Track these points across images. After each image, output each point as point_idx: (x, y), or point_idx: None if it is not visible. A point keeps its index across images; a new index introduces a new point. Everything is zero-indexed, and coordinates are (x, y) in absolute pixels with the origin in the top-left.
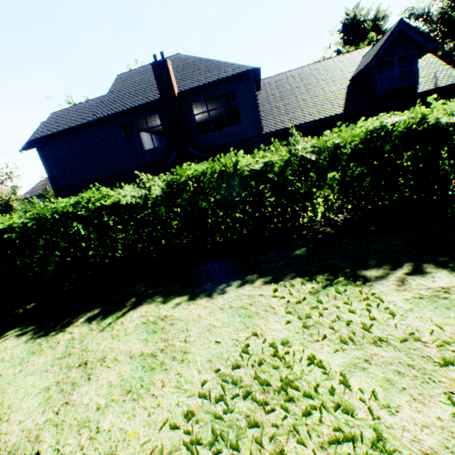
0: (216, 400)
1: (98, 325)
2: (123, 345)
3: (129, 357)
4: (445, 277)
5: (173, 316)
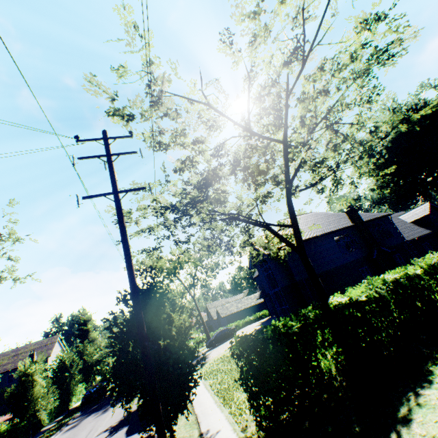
0: None
1: None
2: None
3: None
4: None
5: None
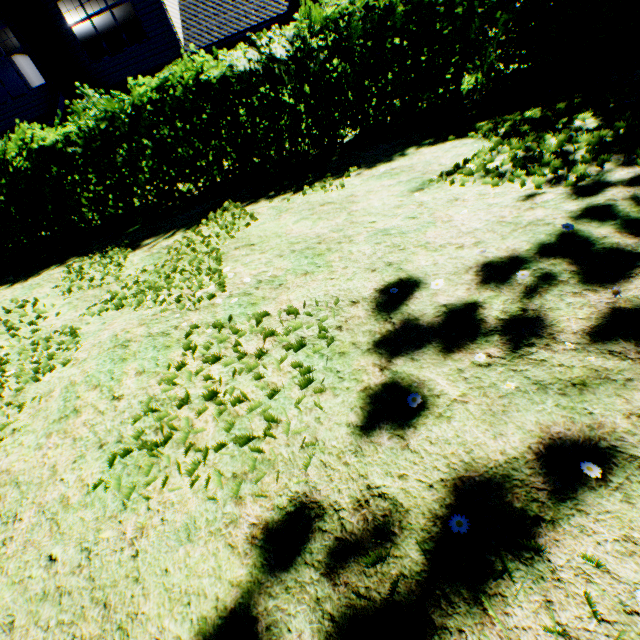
0: None
1: None
2: None
3: None
4: (177, 237)
5: None
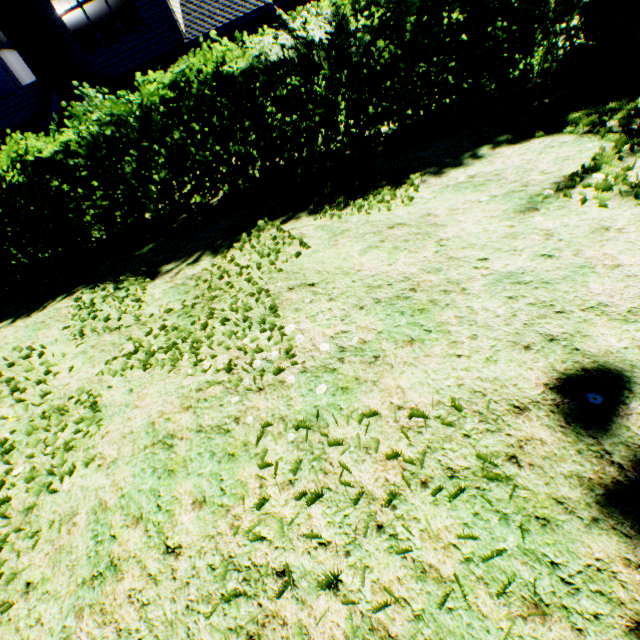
0: None
1: None
2: None
3: None
4: (204, 264)
5: None
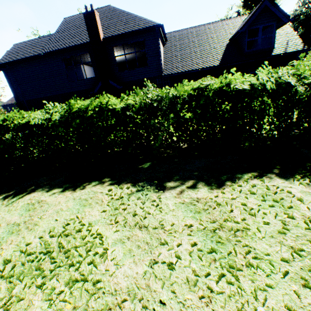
0: (28, 254)
1: (7, 202)
2: (9, 216)
3: (6, 225)
4: (203, 192)
5: (46, 201)
